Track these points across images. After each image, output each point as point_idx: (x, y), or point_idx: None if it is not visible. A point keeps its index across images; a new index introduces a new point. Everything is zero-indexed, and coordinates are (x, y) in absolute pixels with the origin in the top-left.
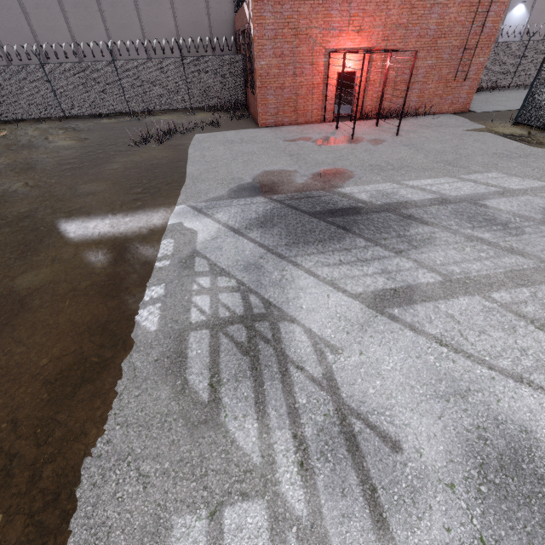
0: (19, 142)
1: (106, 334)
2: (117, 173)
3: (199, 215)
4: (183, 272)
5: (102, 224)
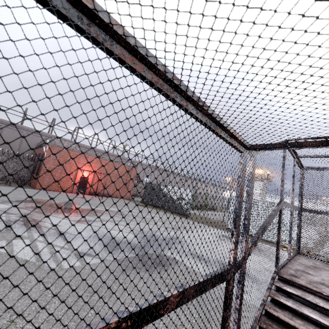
0: None
1: None
2: None
3: None
4: None
5: None
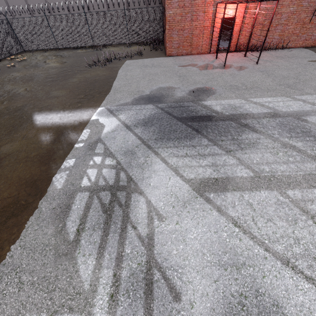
0: (31, 63)
1: (34, 187)
2: (74, 84)
3: (110, 114)
4: (88, 152)
5: (55, 117)
